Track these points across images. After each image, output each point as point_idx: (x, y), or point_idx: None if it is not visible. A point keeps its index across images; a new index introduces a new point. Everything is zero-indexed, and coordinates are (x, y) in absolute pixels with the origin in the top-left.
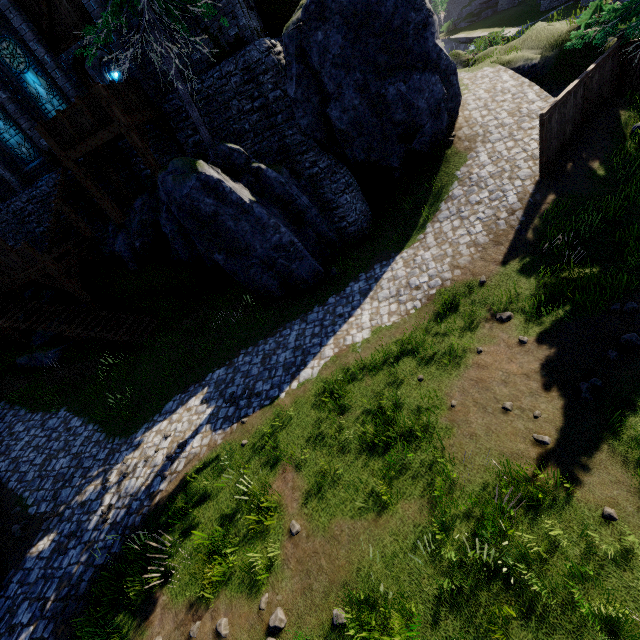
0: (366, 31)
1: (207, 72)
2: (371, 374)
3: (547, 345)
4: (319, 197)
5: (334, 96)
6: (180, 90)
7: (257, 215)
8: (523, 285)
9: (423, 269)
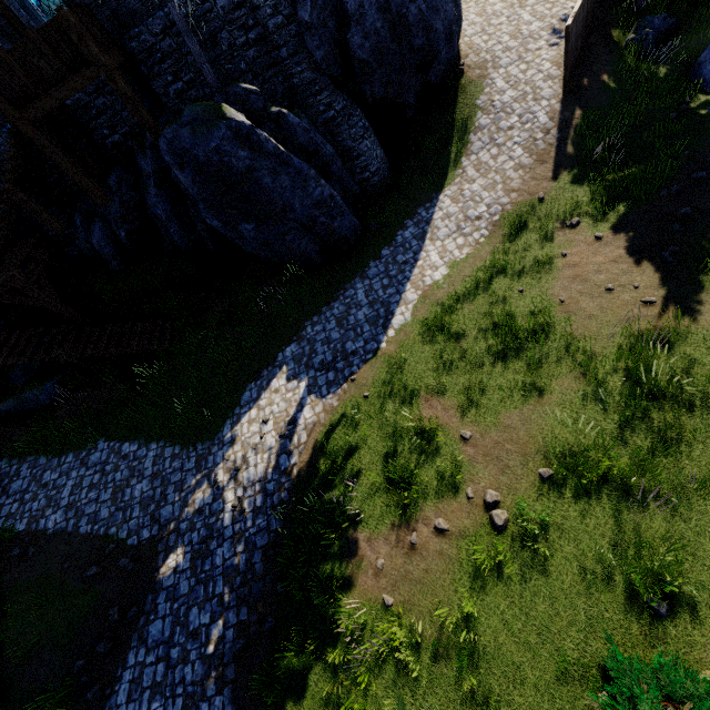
0: None
1: None
2: (469, 301)
3: (621, 235)
4: (338, 146)
5: (354, 18)
6: (175, 15)
7: (297, 166)
8: (579, 194)
9: (477, 200)
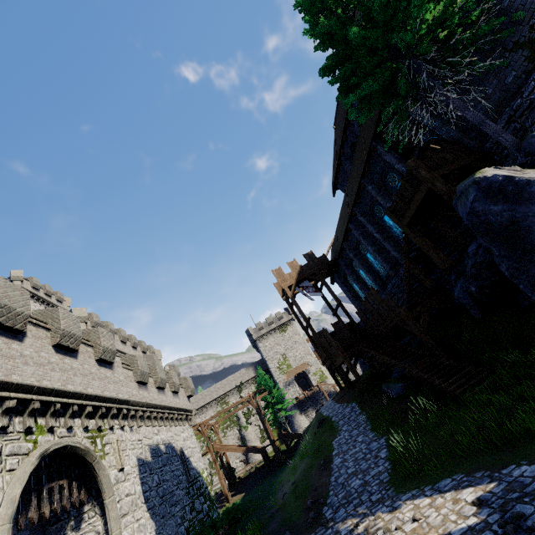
0: None
1: (527, 82)
2: None
3: None
4: None
5: None
6: (469, 118)
7: None
8: None
9: None
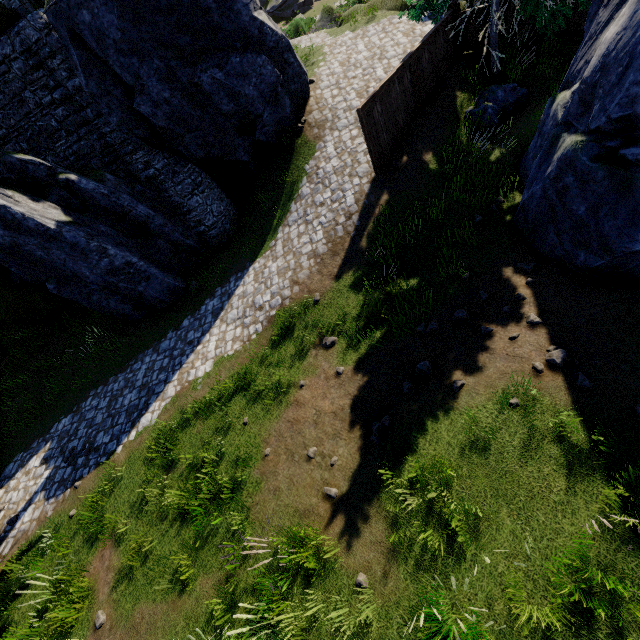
0: (149, 7)
1: None
2: (204, 418)
3: (358, 376)
4: (165, 202)
5: (137, 88)
6: None
7: (70, 241)
8: (351, 303)
9: (268, 285)
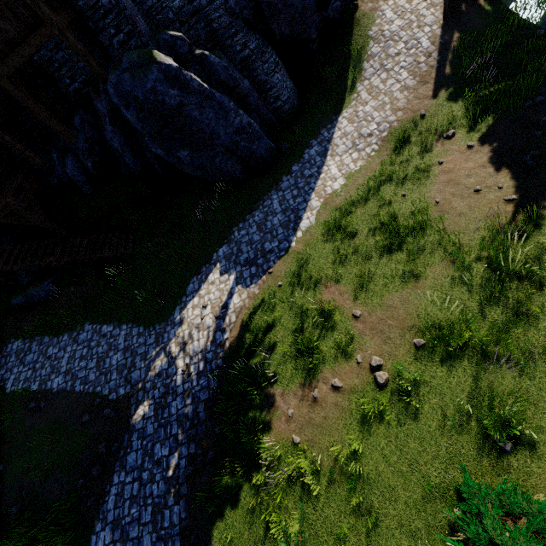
0: None
1: None
2: (361, 205)
3: (489, 143)
4: (254, 80)
5: None
6: None
7: (218, 100)
8: (455, 109)
9: (369, 120)
